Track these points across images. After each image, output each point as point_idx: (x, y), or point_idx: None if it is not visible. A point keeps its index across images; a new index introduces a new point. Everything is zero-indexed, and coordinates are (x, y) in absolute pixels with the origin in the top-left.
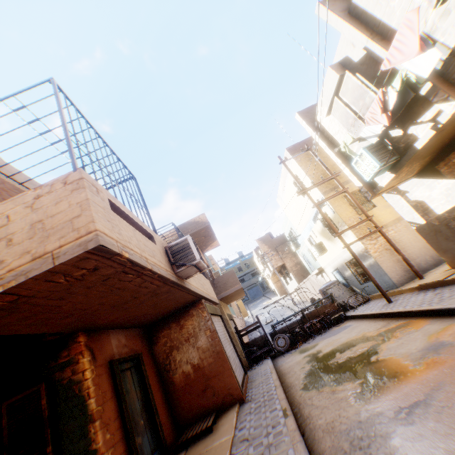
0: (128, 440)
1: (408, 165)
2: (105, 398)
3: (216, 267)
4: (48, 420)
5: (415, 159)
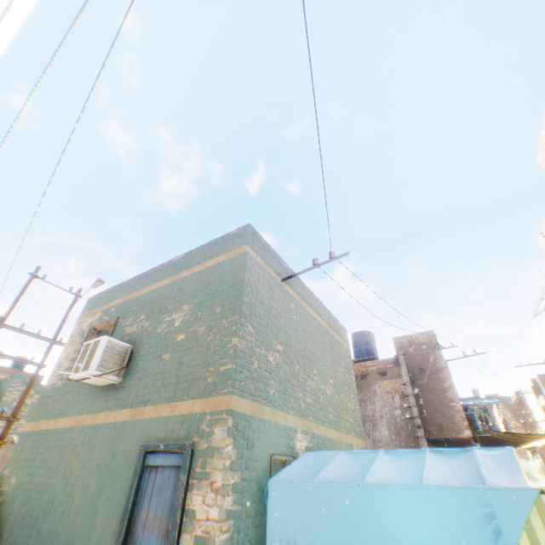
0: None
1: None
2: None
3: None
4: None
5: None
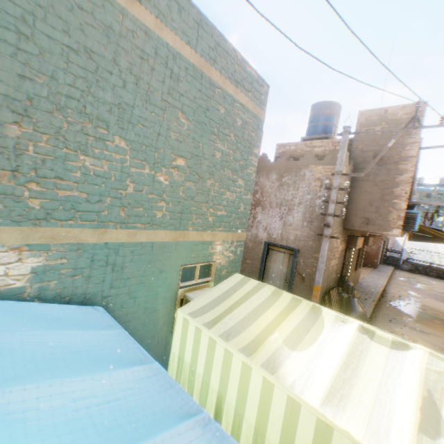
0: None
1: None
2: None
3: None
4: None
5: None
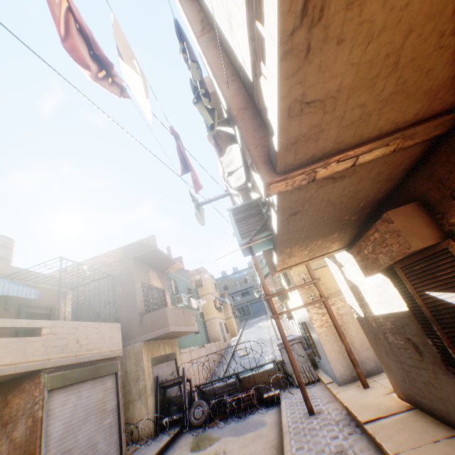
0: None
1: (294, 246)
2: None
3: (205, 281)
4: None
5: (301, 240)
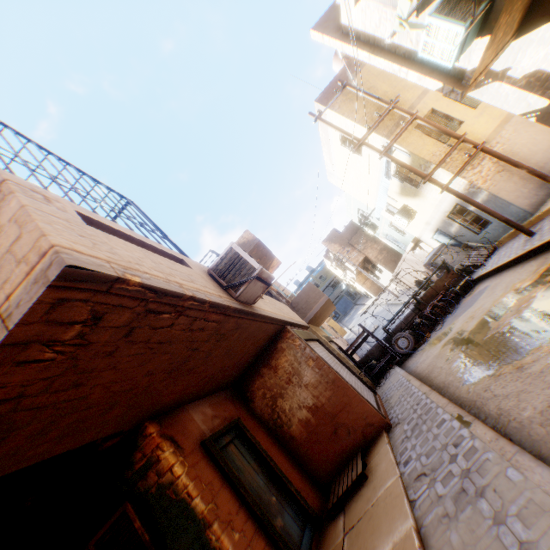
0: (265, 529)
1: (507, 10)
2: (214, 490)
3: (288, 293)
4: (152, 545)
5: None
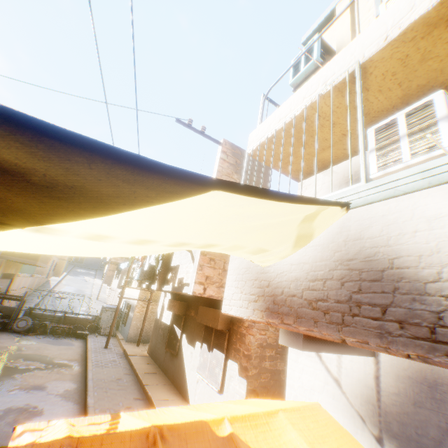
0: None
1: None
2: None
3: None
4: None
5: None
